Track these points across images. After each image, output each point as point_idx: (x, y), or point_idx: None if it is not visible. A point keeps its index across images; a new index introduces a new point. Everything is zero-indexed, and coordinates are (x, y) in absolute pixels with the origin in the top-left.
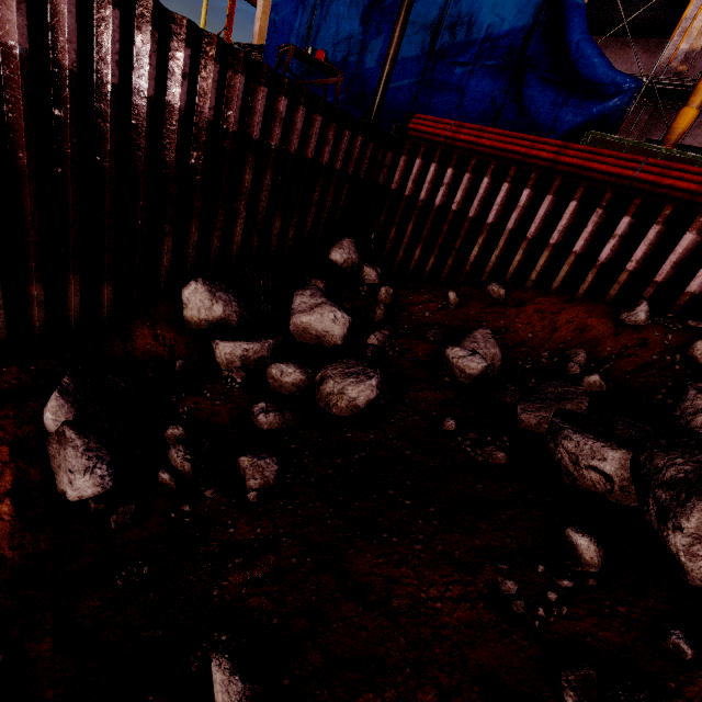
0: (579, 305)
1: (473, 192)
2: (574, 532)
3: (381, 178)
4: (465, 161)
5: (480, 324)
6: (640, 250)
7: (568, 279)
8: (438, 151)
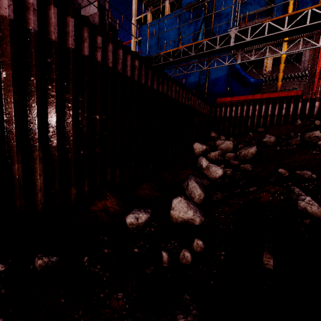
0: (283, 125)
1: (242, 110)
2: (318, 142)
3: (213, 115)
4: (237, 104)
5: (262, 137)
6: (291, 109)
7: (277, 121)
8: (228, 104)
